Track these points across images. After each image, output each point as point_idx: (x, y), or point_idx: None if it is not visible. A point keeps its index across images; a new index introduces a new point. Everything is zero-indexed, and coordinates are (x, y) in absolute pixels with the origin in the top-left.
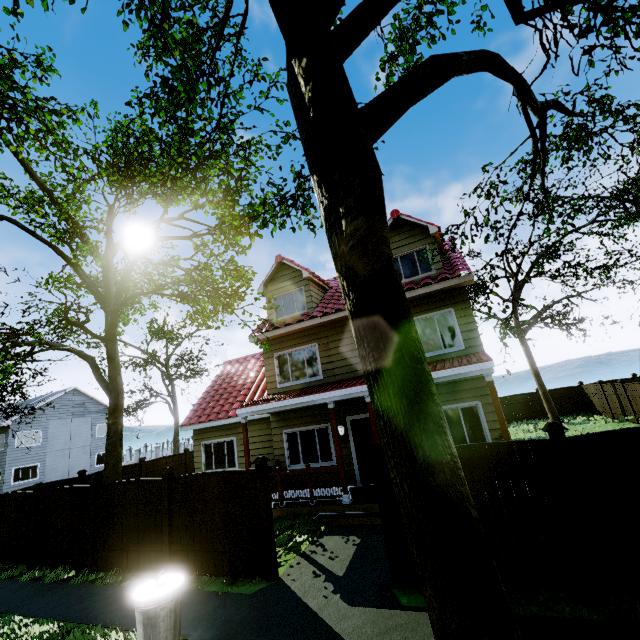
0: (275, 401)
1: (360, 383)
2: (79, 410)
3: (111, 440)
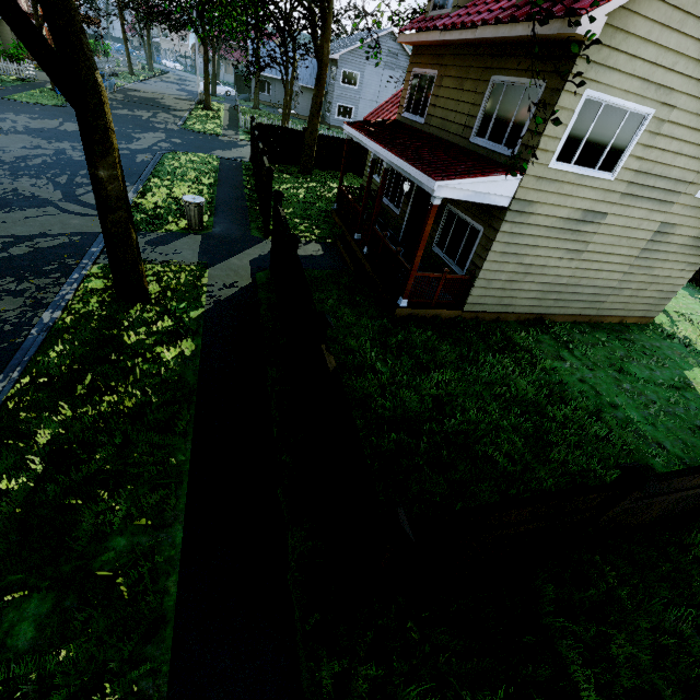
0: (354, 129)
1: (388, 145)
2: (391, 61)
3: (312, 110)
